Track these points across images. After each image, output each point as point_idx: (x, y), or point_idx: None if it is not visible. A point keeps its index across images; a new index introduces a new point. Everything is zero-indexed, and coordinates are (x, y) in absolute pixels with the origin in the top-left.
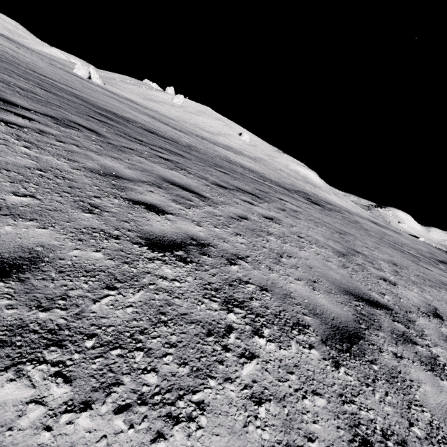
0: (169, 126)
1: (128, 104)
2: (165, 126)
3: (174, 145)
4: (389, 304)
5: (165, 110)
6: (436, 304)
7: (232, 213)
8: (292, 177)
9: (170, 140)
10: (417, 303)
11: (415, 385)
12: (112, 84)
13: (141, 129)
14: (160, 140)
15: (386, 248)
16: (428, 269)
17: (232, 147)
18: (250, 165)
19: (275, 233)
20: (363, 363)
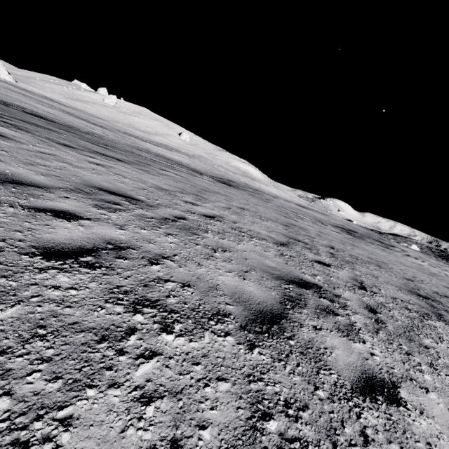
0: (87, 121)
1: (41, 100)
2: (77, 120)
3: (57, 126)
4: (147, 201)
5: (94, 110)
6: (231, 218)
7: (35, 149)
8: (229, 172)
9: (59, 124)
10: (198, 211)
11: (47, 200)
12: (29, 82)
13: (19, 111)
14: (39, 120)
15: (263, 207)
16: (296, 221)
17: (169, 145)
18: (176, 158)
19: (77, 165)
20: (2, 186)
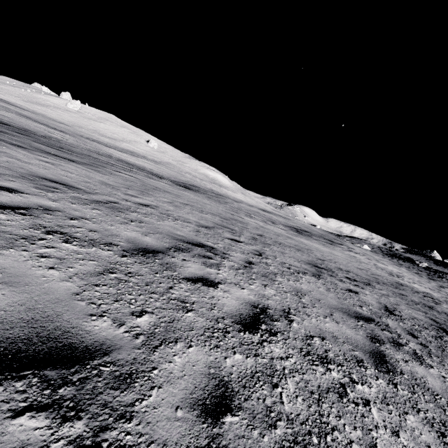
0: (46, 125)
1: None
2: (35, 124)
3: (10, 129)
4: (87, 190)
5: (55, 115)
6: (167, 208)
7: None
8: (197, 178)
9: (13, 127)
10: (135, 201)
11: None
12: None
13: None
14: None
15: (213, 206)
16: (242, 218)
17: (136, 152)
18: (140, 164)
19: (26, 161)
20: None
